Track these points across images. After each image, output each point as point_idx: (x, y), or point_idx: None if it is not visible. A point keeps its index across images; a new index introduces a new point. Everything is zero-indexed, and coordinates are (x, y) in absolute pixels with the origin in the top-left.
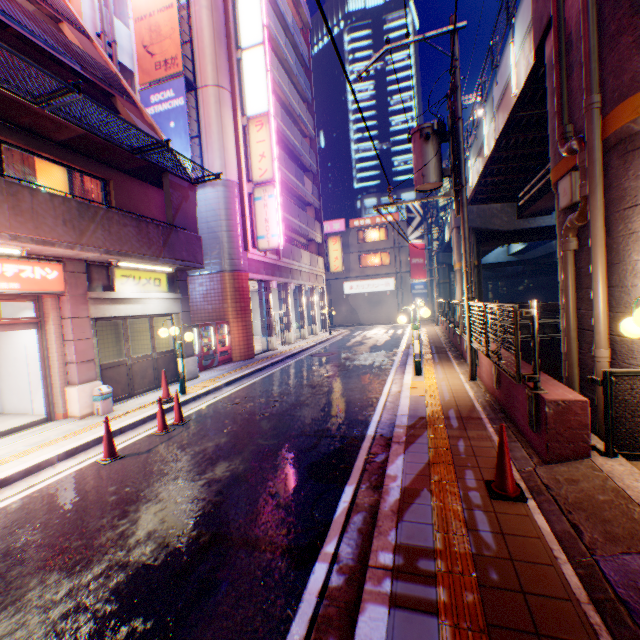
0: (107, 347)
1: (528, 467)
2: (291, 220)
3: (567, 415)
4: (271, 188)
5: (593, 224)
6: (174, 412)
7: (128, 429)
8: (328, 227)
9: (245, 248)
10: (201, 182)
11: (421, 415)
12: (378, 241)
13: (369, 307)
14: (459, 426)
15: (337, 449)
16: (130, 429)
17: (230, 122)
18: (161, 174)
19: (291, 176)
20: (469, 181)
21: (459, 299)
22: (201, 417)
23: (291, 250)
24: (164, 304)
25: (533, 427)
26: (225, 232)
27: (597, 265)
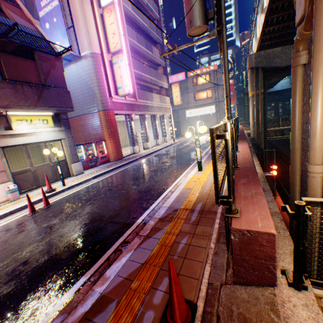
0: (35, 159)
1: (217, 283)
2: (144, 76)
3: (253, 245)
4: (121, 55)
5: (318, 24)
6: (52, 198)
7: (17, 211)
8: (175, 78)
9: (110, 96)
10: (61, 54)
11: (176, 208)
12: (205, 84)
13: (200, 124)
14: (195, 221)
15: (107, 235)
16: (19, 211)
17: (90, 12)
18: (33, 52)
19: (142, 47)
20: (257, 32)
21: (250, 115)
22: (61, 202)
23: (145, 94)
24: (52, 134)
25: (227, 246)
26: (96, 87)
27: (318, 75)
